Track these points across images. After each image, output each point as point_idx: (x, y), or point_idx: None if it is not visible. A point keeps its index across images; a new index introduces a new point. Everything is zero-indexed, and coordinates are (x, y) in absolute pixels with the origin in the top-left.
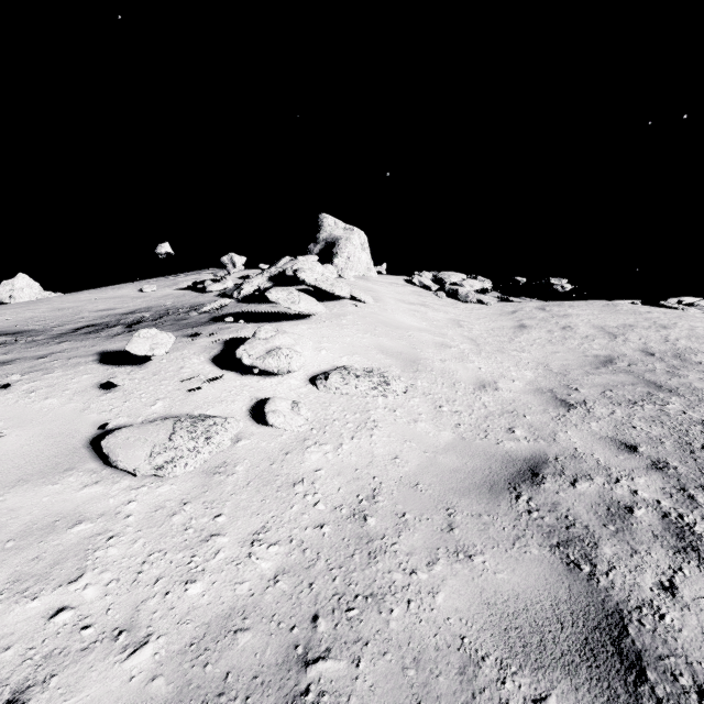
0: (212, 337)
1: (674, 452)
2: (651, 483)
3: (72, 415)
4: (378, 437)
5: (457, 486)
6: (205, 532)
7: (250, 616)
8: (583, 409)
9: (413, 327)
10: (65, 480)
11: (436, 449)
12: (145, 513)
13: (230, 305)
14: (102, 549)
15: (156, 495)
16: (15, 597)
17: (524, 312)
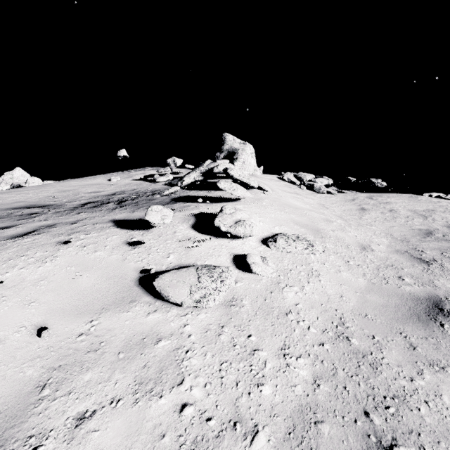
0: (182, 211)
1: None
2: None
3: (117, 263)
4: (324, 282)
5: (394, 317)
6: (248, 348)
7: (317, 411)
8: (438, 265)
9: (304, 208)
10: (133, 309)
11: (361, 290)
12: (200, 333)
13: (178, 191)
14: (186, 360)
15: (200, 320)
16: (147, 396)
17: (360, 200)
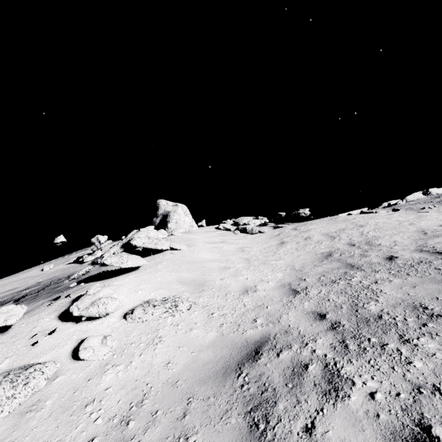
0: (68, 297)
1: (346, 313)
2: (326, 341)
3: None
4: (160, 349)
5: (203, 376)
6: None
7: None
8: (303, 293)
9: (207, 260)
10: None
11: (201, 348)
12: None
13: (94, 269)
14: None
15: None
16: None
17: (284, 233)
